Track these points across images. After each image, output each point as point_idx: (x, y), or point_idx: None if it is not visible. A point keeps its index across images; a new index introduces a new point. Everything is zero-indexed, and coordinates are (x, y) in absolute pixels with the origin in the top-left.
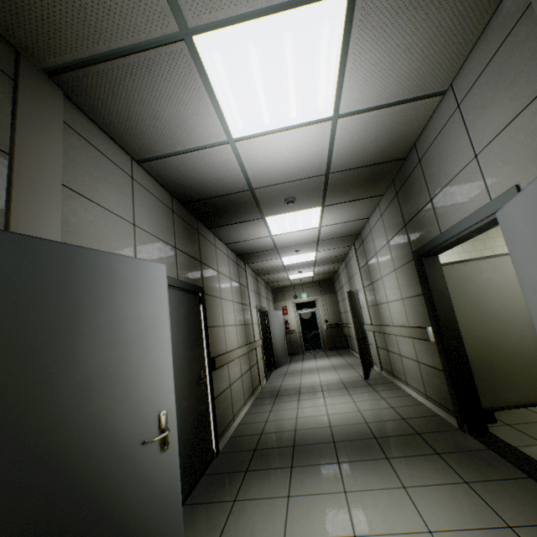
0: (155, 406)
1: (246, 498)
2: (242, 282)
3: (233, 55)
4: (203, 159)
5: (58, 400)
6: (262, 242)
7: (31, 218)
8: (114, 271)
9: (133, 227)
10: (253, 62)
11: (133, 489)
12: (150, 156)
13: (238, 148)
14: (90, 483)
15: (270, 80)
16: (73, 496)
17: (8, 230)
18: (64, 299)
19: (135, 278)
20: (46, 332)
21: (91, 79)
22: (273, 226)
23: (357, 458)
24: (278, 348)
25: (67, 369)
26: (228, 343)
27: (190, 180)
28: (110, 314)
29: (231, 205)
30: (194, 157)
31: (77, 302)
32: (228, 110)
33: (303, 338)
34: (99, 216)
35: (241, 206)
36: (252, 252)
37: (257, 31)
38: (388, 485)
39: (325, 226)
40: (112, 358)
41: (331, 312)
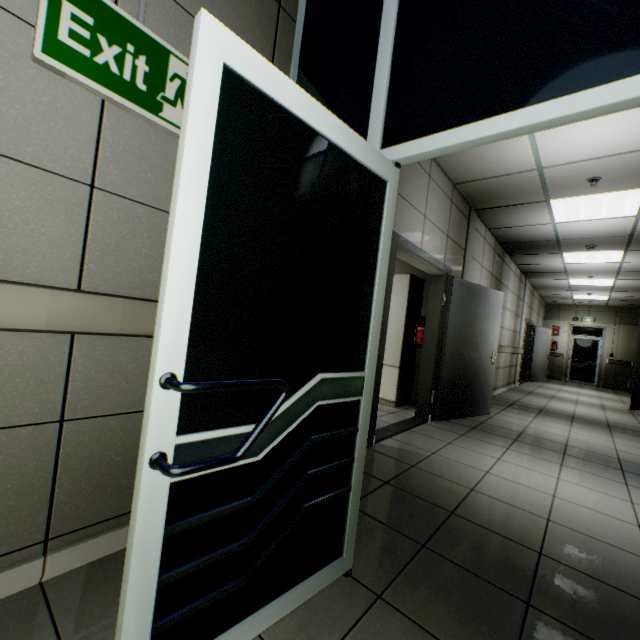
0: (492, 348)
1: (509, 411)
2: (520, 296)
3: (569, 203)
4: (529, 229)
5: (475, 333)
6: (551, 267)
7: (465, 273)
8: (489, 295)
9: (481, 267)
10: (580, 204)
11: (484, 369)
12: (497, 227)
13: (556, 225)
14: (477, 360)
15: (589, 207)
16: (474, 360)
17: (462, 278)
18: (479, 304)
19: (494, 299)
20: (475, 313)
21: (492, 210)
22: (568, 258)
23: (586, 424)
24: (537, 364)
25: (477, 325)
26: (502, 340)
27: (513, 235)
28: (486, 311)
29: (535, 246)
30: (523, 228)
31: (481, 305)
32: (557, 215)
33: (570, 365)
34: (474, 265)
35: (543, 247)
36: (538, 272)
37: (586, 198)
38: (600, 432)
39: (627, 262)
40: (485, 326)
41: (621, 347)
